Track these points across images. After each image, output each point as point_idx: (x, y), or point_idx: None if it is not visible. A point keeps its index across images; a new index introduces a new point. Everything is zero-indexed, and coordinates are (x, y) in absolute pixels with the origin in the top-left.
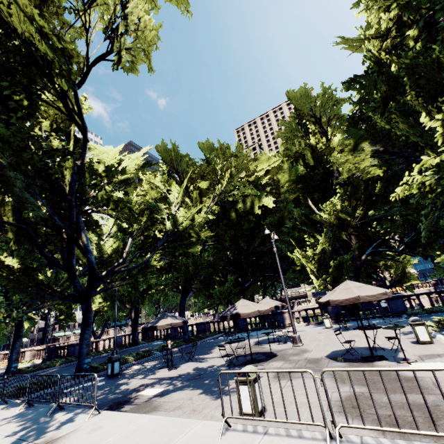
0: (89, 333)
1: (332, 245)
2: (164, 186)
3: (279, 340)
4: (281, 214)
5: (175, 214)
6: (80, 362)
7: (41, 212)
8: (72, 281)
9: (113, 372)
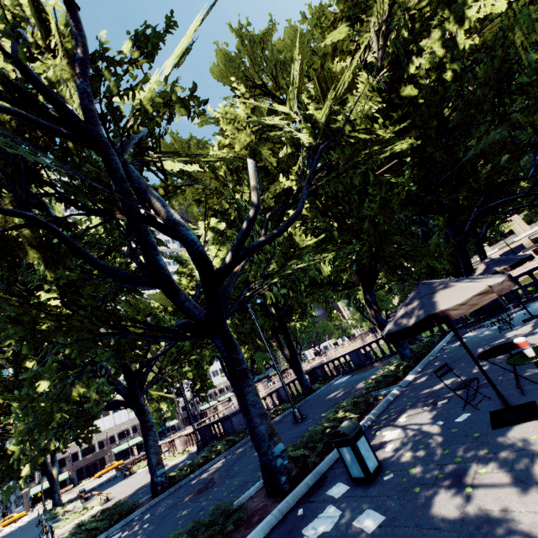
0: (253, 391)
1: None
2: (256, 102)
3: None
4: (505, 51)
5: (292, 158)
6: (264, 457)
7: (36, 157)
8: (175, 301)
9: (366, 468)
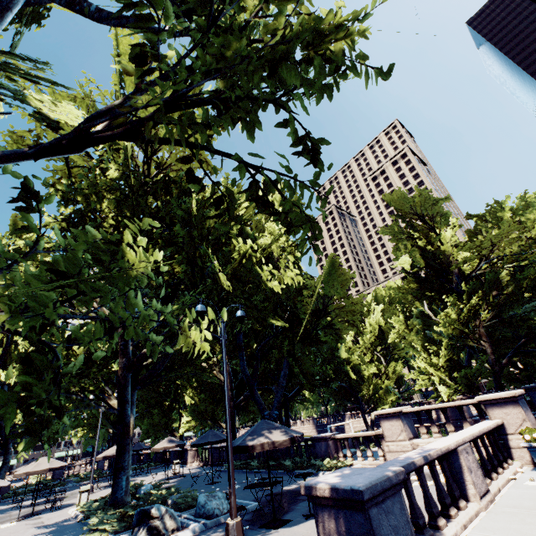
0: (5, 470)
1: (197, 389)
2: None
3: (98, 487)
4: None
5: None
6: None
7: None
8: None
9: None
